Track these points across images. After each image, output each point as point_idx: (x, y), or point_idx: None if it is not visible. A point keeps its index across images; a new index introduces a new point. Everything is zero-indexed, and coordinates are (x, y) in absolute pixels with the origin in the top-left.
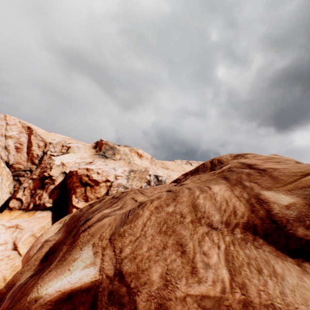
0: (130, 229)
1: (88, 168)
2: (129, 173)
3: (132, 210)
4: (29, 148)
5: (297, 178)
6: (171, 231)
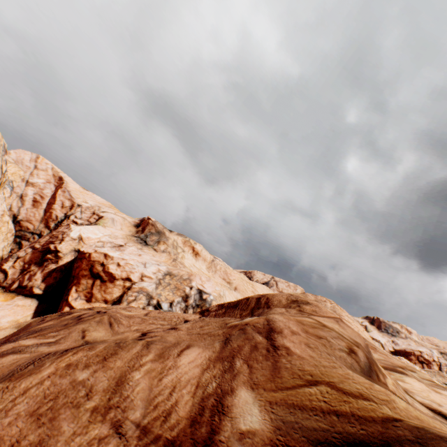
0: (2, 391)
1: (108, 254)
2: (163, 276)
3: (50, 355)
4: (50, 205)
5: (298, 385)
6: (49, 418)
